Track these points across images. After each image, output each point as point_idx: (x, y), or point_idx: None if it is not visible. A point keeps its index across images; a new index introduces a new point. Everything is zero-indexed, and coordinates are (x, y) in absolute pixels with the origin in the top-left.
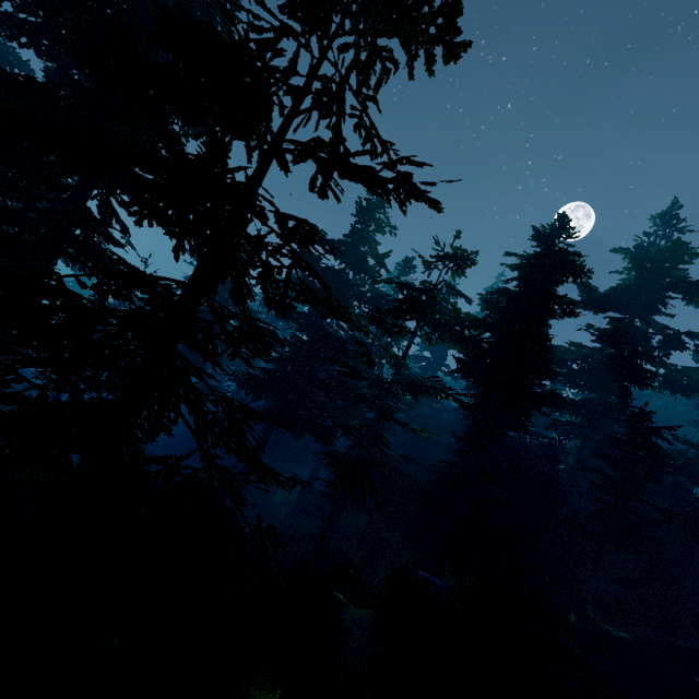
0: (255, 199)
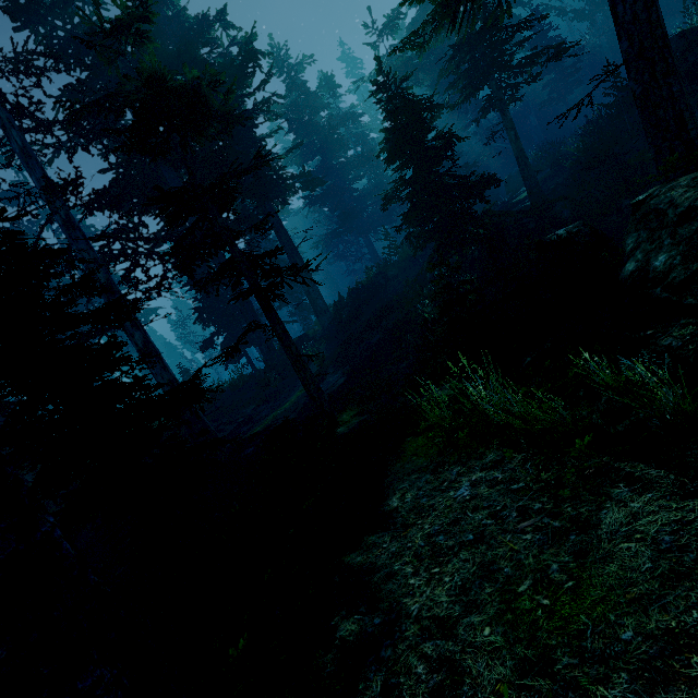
0: None
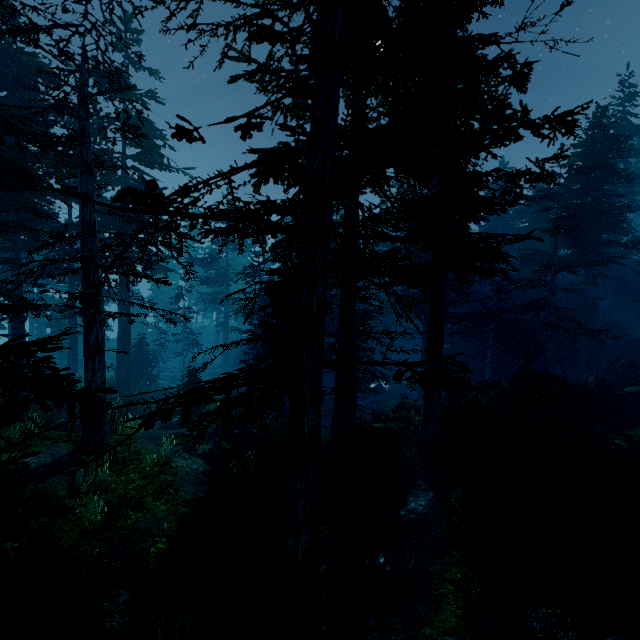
0: None
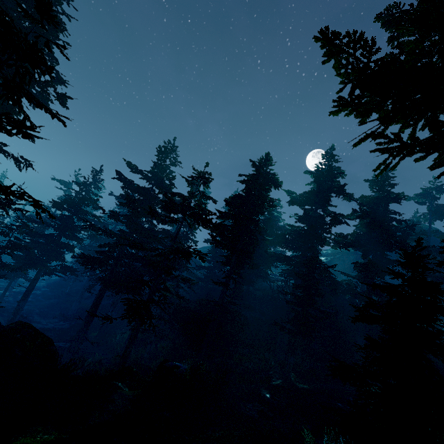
0: None
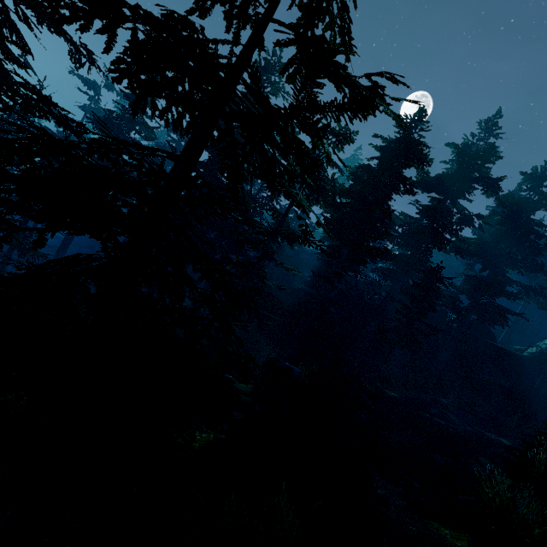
0: None
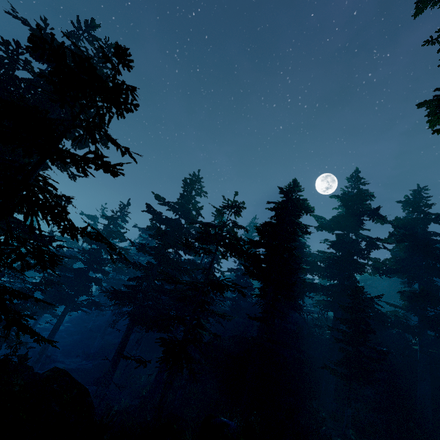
0: (45, 178)
